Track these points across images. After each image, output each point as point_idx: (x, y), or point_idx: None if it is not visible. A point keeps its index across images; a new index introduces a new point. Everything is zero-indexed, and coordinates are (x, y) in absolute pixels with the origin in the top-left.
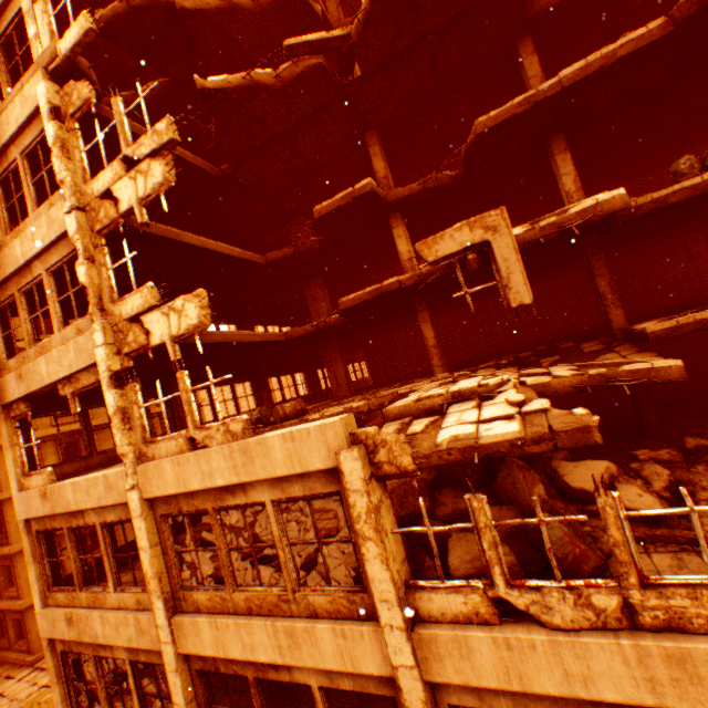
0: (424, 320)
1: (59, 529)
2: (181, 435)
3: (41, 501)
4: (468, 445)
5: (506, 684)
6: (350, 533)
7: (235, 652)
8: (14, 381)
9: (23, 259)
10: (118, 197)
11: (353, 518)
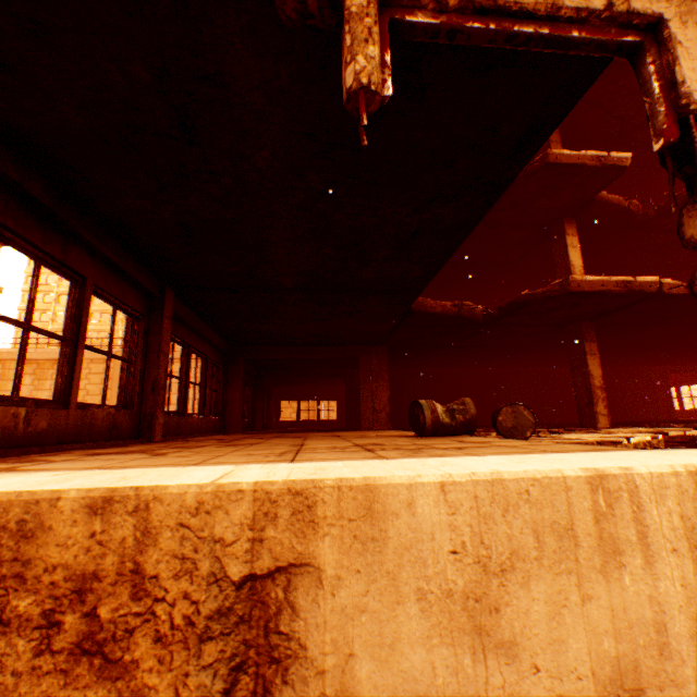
0: (591, 351)
1: None
2: None
3: None
4: None
5: None
6: None
7: None
8: None
9: None
10: None
11: None
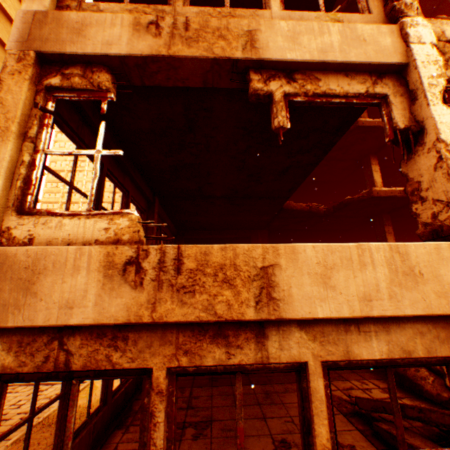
0: (388, 231)
1: (108, 373)
2: None
3: (95, 281)
4: None
5: None
6: None
7: None
8: (120, 25)
9: None
10: None
11: None
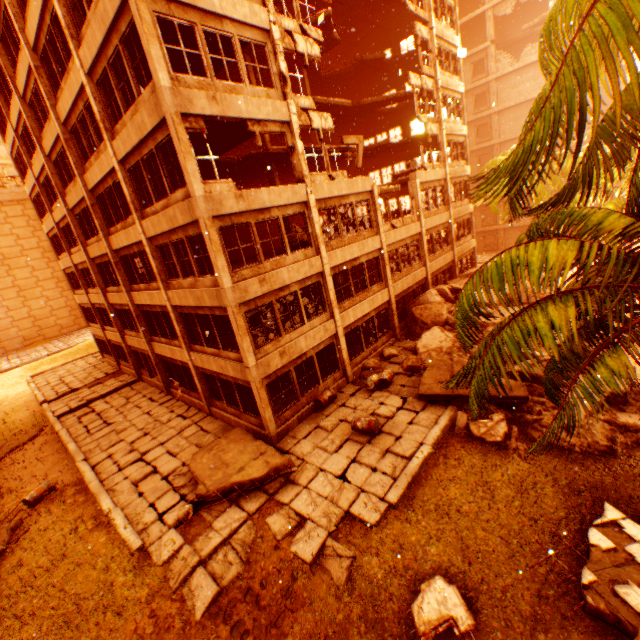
0: (276, 176)
1: (242, 225)
2: (326, 174)
3: (235, 202)
4: (387, 189)
5: (394, 241)
6: (370, 213)
7: (348, 258)
8: (204, 99)
9: (221, 11)
10: (297, 42)
11: (376, 204)
